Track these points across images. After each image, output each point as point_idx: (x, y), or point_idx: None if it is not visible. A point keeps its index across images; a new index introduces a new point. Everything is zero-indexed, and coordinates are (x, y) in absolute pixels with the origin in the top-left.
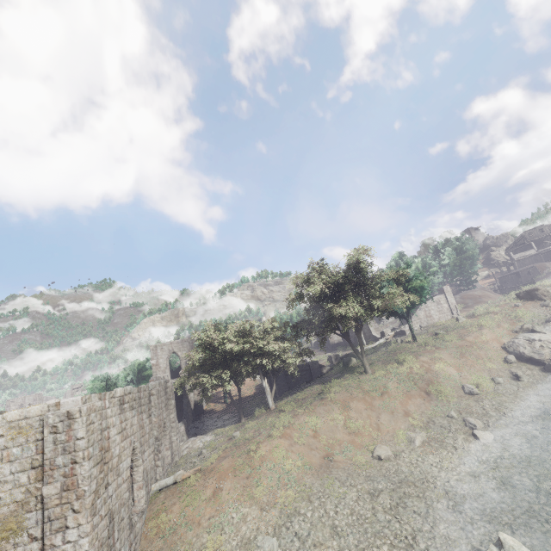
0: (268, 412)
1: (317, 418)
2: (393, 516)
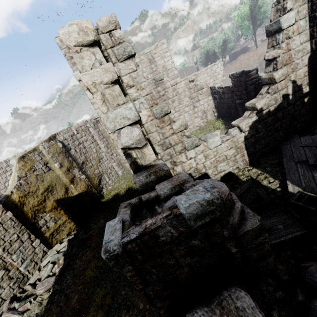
0: None
1: (232, 66)
2: None
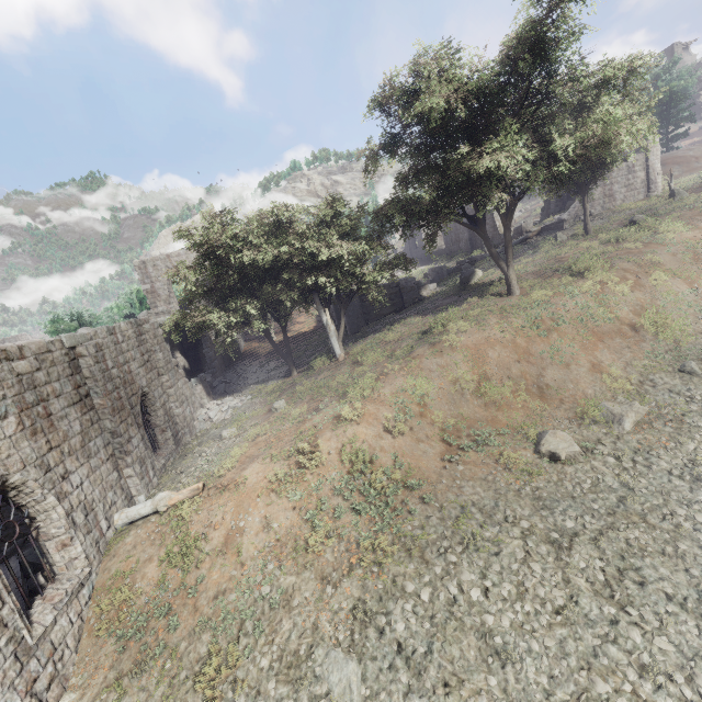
0: (333, 365)
1: (425, 381)
2: (618, 608)
